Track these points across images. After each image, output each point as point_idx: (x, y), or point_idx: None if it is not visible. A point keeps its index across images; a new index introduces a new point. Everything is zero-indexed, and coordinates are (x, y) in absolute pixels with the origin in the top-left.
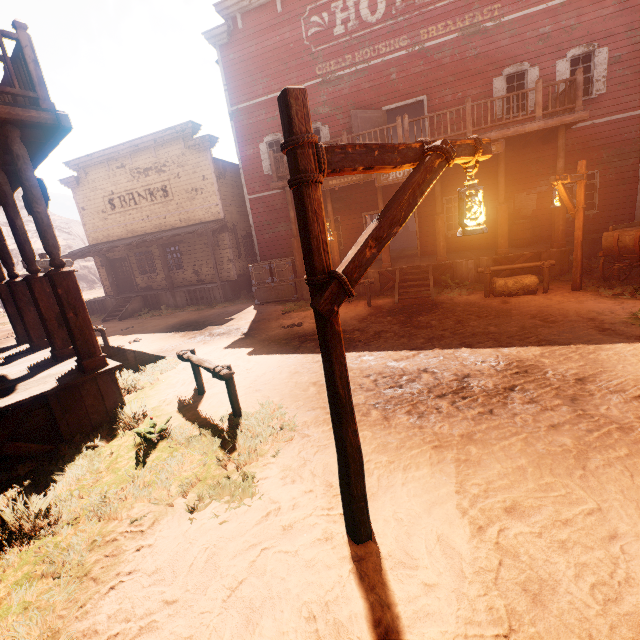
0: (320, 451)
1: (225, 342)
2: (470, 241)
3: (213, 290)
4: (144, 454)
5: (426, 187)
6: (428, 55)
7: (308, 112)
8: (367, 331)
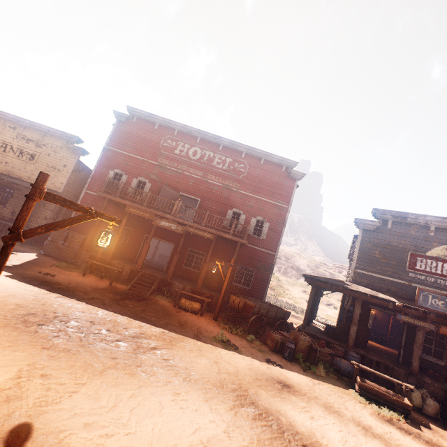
0: None
1: None
2: (193, 276)
3: None
4: None
5: (80, 221)
6: (208, 184)
7: (46, 180)
8: (89, 295)
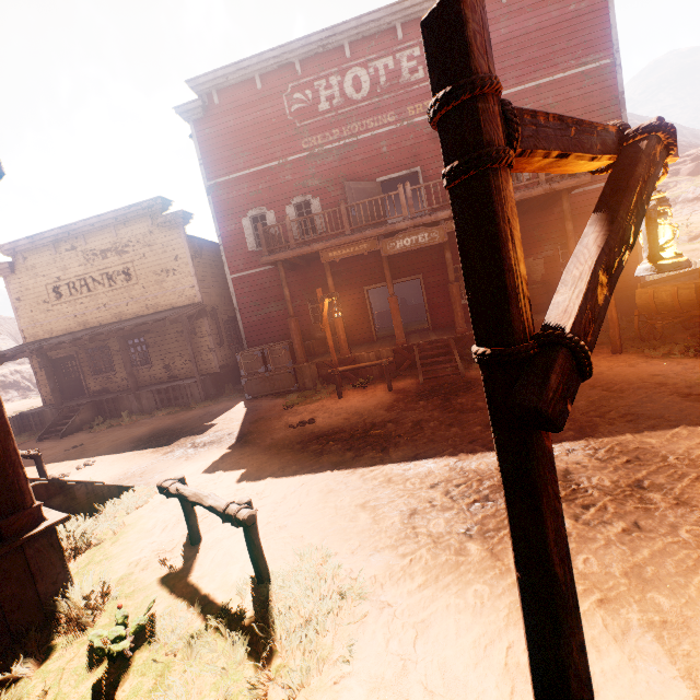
0: (420, 635)
1: (216, 454)
2: None
3: (190, 387)
4: (108, 686)
5: (651, 187)
6: (417, 129)
7: (489, 39)
8: (402, 422)
